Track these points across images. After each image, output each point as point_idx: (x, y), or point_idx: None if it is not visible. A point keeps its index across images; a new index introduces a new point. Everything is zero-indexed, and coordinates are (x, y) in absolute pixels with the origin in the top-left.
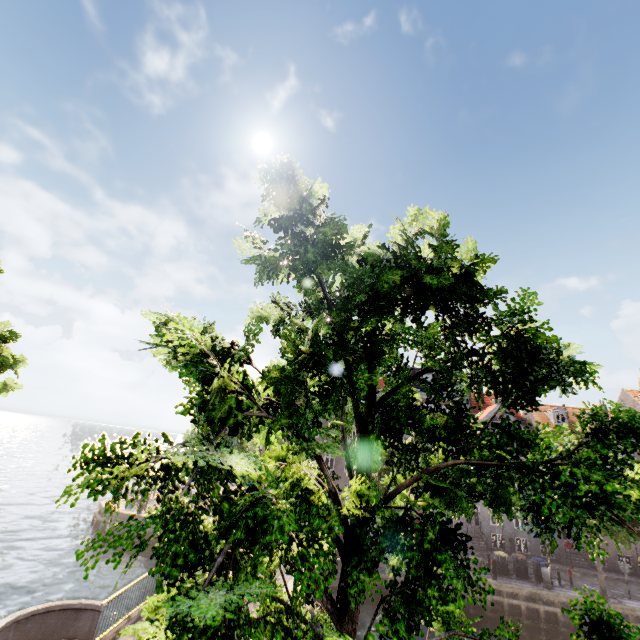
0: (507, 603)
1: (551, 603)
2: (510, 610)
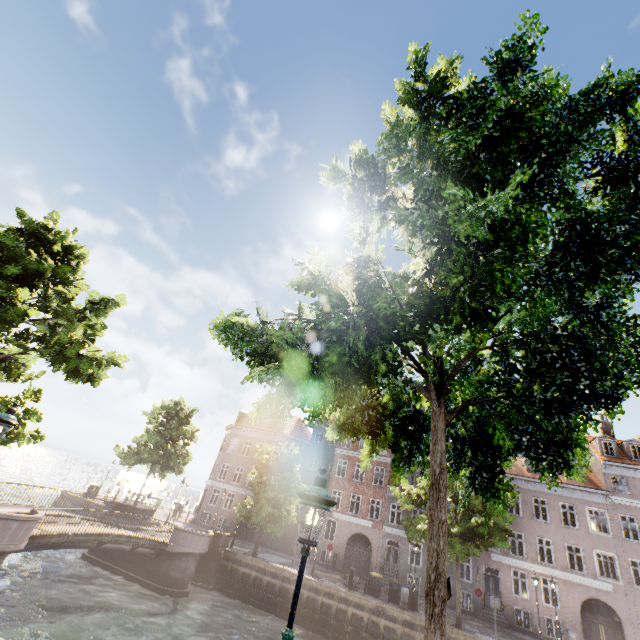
0: (354, 614)
1: (396, 620)
2: (355, 622)
